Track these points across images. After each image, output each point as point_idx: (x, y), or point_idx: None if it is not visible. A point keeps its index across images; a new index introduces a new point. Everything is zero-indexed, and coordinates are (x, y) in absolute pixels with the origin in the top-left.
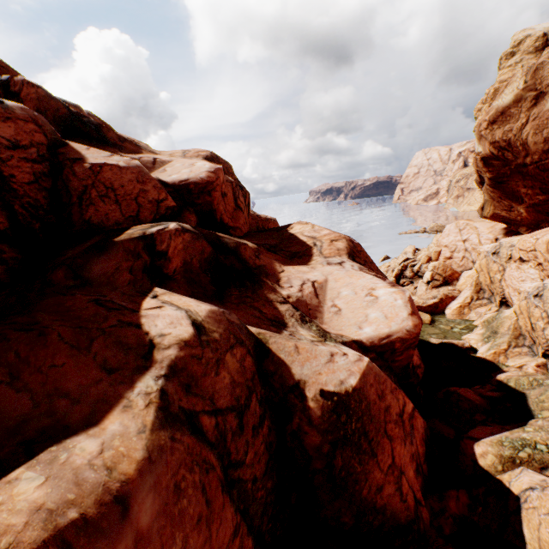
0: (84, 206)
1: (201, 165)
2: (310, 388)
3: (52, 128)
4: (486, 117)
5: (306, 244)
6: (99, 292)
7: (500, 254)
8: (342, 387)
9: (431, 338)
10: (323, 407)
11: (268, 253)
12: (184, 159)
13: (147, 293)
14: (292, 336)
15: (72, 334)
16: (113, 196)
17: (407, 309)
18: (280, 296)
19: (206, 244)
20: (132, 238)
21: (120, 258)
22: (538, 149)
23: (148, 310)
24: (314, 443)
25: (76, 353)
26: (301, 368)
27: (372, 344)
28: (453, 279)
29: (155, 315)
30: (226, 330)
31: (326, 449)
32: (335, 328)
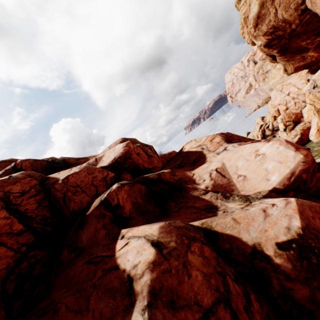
0: (67, 204)
1: (118, 146)
2: (266, 247)
3: (39, 174)
4: (250, 26)
5: (197, 151)
6: (89, 252)
7: (318, 85)
8: (292, 232)
9: (315, 160)
10: (289, 258)
11: (179, 169)
12: (109, 150)
13: (117, 237)
14: (225, 213)
15: (74, 300)
16: (80, 189)
17: (291, 148)
18: (201, 190)
19: (139, 186)
20: (96, 207)
21: (94, 223)
22: (295, 17)
23: (120, 250)
24: (304, 295)
25: (79, 318)
26: (248, 234)
27: (285, 186)
28: (299, 118)
29: (125, 252)
30: (178, 235)
31: (319, 296)
32: (250, 189)
